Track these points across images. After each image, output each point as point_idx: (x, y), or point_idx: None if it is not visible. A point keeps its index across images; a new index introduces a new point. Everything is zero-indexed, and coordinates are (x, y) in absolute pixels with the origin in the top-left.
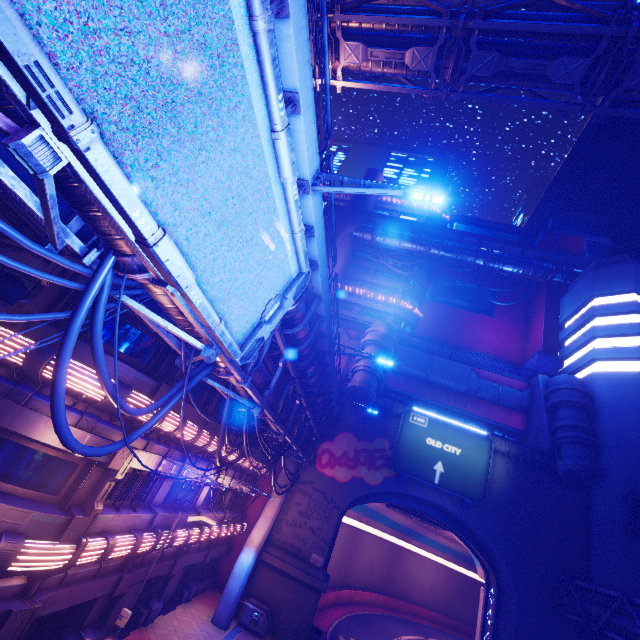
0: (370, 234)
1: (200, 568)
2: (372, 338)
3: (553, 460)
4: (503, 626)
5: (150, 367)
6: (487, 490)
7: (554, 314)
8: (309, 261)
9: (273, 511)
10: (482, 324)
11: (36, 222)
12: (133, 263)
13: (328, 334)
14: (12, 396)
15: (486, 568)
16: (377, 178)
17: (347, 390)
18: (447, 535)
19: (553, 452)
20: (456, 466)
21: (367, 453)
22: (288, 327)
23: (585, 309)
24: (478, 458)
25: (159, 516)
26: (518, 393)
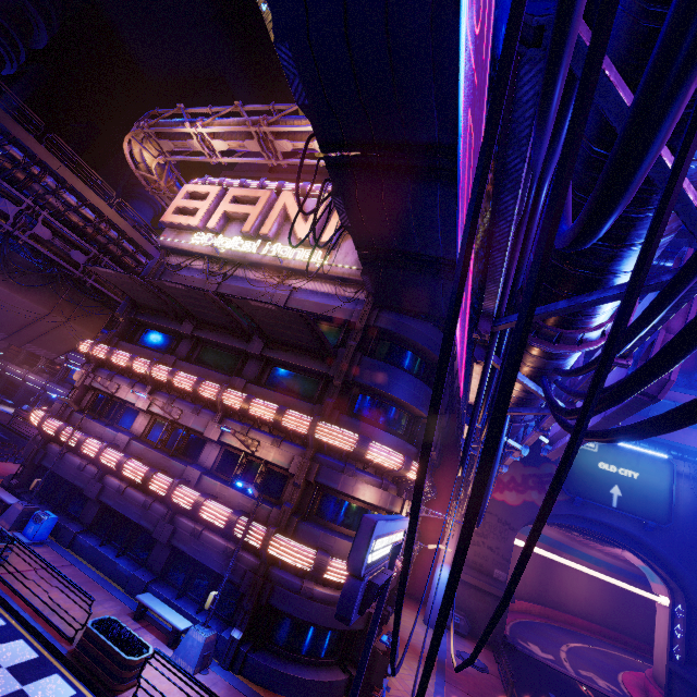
0: None
1: None
2: None
3: None
4: None
5: (407, 437)
6: (672, 513)
7: None
8: None
9: (455, 532)
10: None
11: (467, 401)
12: (521, 418)
13: None
14: (345, 472)
15: (670, 586)
16: None
17: None
18: (602, 549)
19: None
20: (634, 490)
21: (535, 478)
22: None
23: None
24: (659, 481)
25: None
26: None
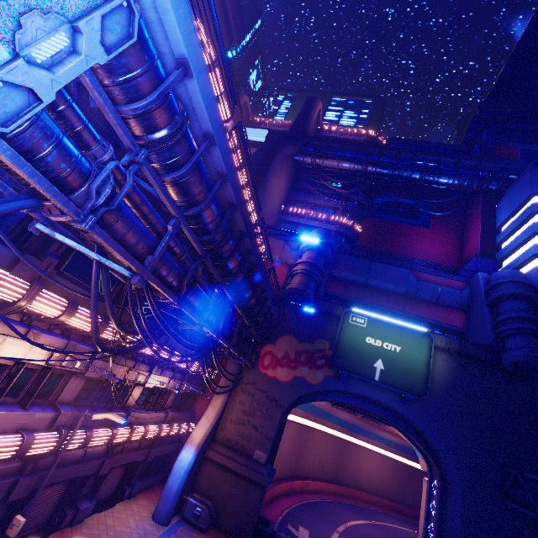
0: (310, 157)
1: (147, 465)
2: (310, 243)
3: (496, 354)
4: (448, 518)
5: (12, 237)
6: (428, 385)
7: (490, 219)
8: (176, 60)
9: (215, 410)
10: (419, 235)
11: None
12: None
13: (240, 206)
14: None
15: (429, 461)
16: (315, 105)
17: (285, 293)
18: (391, 430)
19: (496, 346)
20: (396, 363)
21: (308, 354)
22: (168, 172)
23: (524, 209)
24: (418, 354)
25: (64, 415)
26: (457, 292)
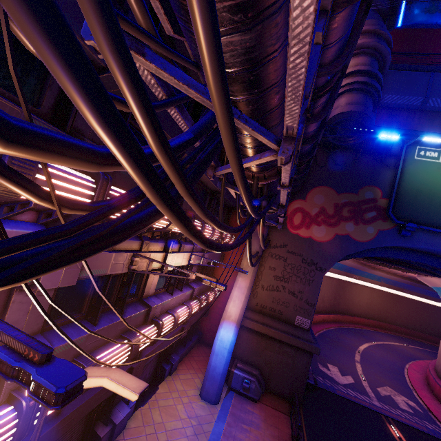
0: None
1: None
2: (358, 42)
3: None
4: None
5: None
6: None
7: None
8: None
9: (247, 281)
10: None
11: None
12: None
13: None
14: None
15: None
16: None
17: (328, 124)
18: (385, 269)
19: None
20: None
21: (352, 206)
22: None
23: None
24: None
25: None
26: None
